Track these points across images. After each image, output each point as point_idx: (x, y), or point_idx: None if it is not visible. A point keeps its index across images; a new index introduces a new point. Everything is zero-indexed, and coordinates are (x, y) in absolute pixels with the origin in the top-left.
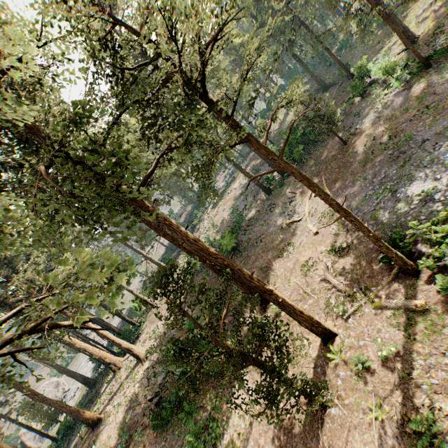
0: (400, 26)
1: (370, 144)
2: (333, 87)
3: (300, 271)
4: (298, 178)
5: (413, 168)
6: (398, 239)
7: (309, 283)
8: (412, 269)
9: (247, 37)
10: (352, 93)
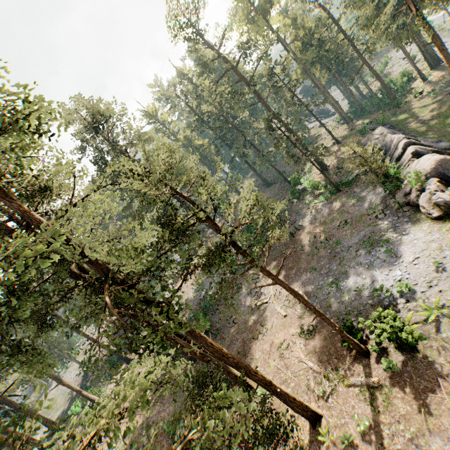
0: (317, 159)
1: (313, 241)
2: (274, 185)
3: (277, 353)
4: (289, 292)
5: (347, 267)
6: (350, 326)
7: (288, 365)
8: (365, 351)
9: (206, 141)
10: (292, 196)
